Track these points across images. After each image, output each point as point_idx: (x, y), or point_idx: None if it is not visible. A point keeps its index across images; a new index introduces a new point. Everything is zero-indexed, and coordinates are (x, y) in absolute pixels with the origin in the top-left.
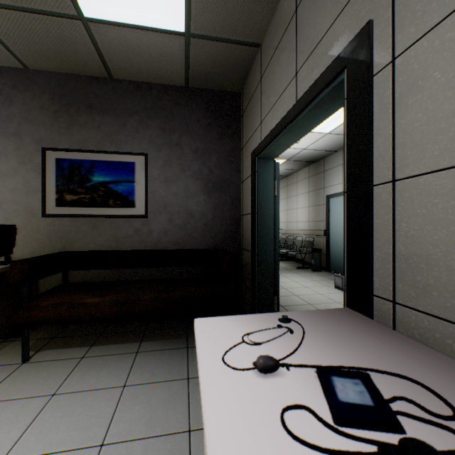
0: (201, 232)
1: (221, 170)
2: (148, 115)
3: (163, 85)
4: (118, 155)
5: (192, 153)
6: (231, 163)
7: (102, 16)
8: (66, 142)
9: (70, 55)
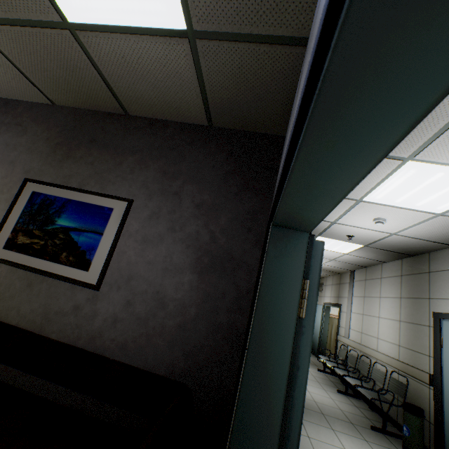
0: (169, 337)
1: (230, 239)
2: (152, 154)
3: (182, 123)
4: (98, 196)
5: (193, 207)
6: (249, 231)
7: (86, 18)
8: (52, 175)
9: (80, 84)
